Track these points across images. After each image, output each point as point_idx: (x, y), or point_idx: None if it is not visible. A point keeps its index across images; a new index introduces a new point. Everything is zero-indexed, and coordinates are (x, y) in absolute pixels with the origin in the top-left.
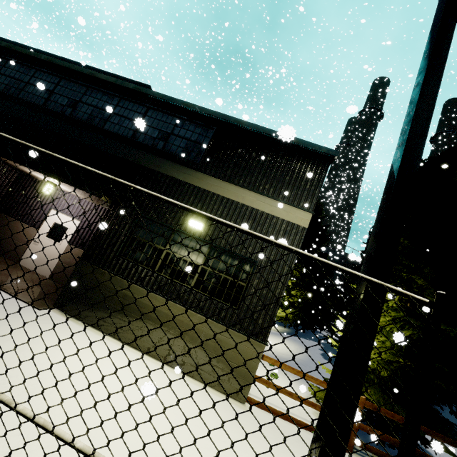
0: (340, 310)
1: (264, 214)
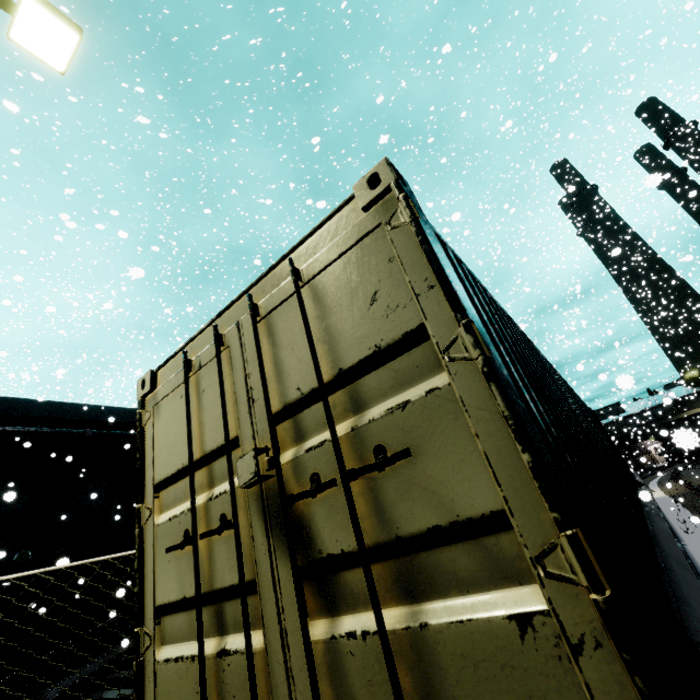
0: None
1: None
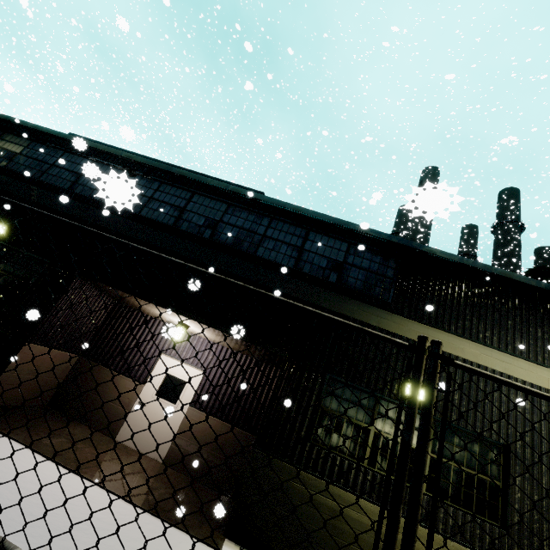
0: None
1: (497, 373)
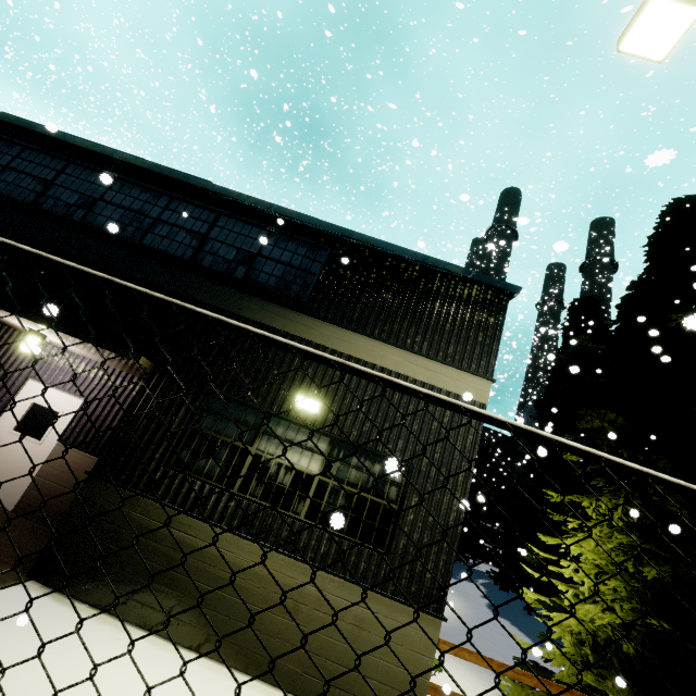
0: (493, 522)
1: (418, 384)
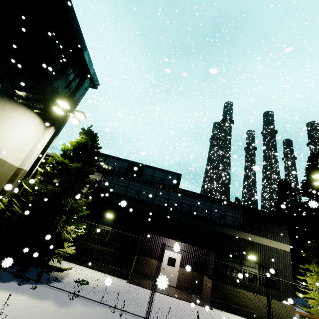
0: None
1: (273, 248)
